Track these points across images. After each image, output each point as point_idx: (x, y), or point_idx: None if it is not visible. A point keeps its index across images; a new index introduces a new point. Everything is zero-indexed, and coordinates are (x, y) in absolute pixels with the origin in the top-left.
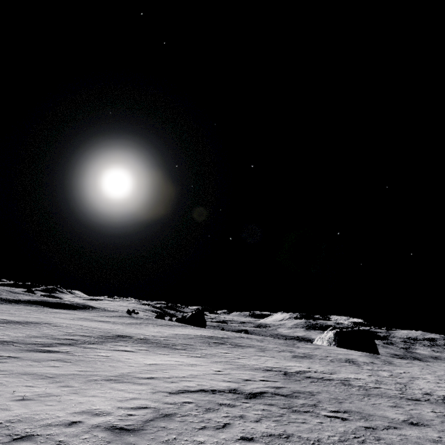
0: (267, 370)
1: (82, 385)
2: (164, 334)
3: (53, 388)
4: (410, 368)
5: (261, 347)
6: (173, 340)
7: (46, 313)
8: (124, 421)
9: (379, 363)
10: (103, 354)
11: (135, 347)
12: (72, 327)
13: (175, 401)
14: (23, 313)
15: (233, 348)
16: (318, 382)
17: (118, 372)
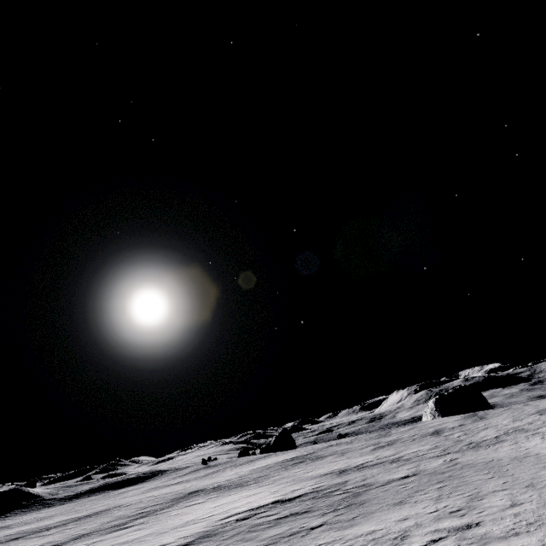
0: (326, 474)
1: (155, 537)
2: (240, 474)
3: (134, 545)
4: (498, 417)
5: (344, 450)
6: (248, 477)
7: (112, 497)
8: (181, 542)
9: (467, 423)
10: (174, 514)
11: (206, 497)
12: (143, 501)
13: (222, 523)
14: (89, 506)
15: (311, 462)
16: (366, 469)
17: (185, 521)
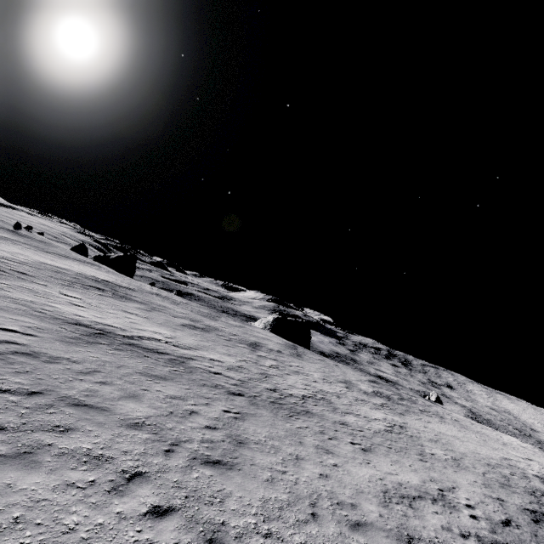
0: (77, 324)
1: None
2: (15, 257)
3: None
4: (312, 364)
5: (159, 307)
6: (10, 264)
7: None
8: None
9: (285, 354)
10: None
11: None
12: None
13: None
14: None
15: (108, 297)
16: (128, 352)
17: None
